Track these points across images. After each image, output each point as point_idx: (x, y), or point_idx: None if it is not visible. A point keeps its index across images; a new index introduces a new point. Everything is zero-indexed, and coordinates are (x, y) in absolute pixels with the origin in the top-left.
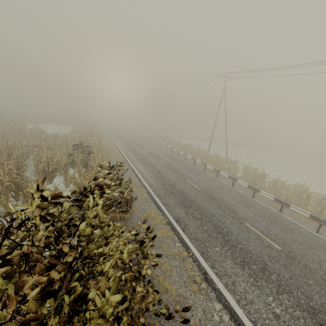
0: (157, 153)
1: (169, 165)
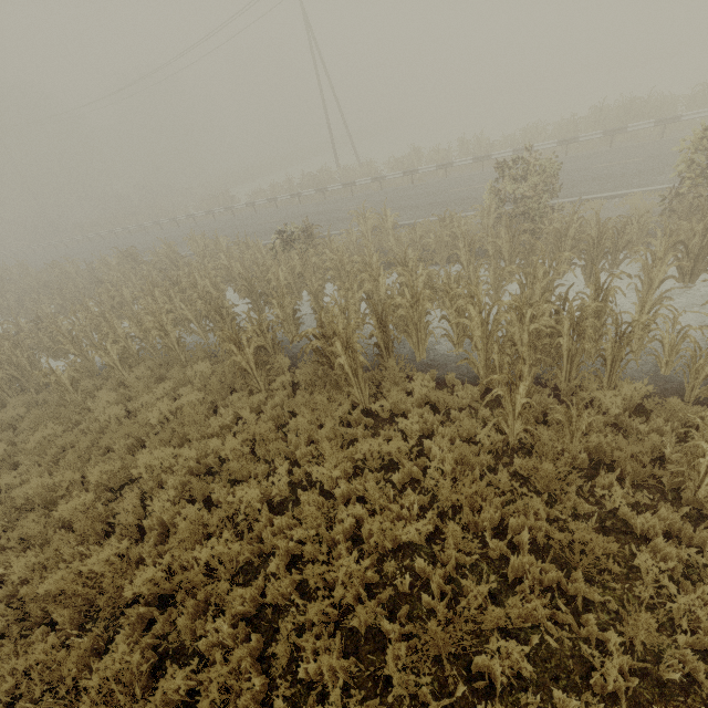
0: (298, 212)
1: (377, 202)
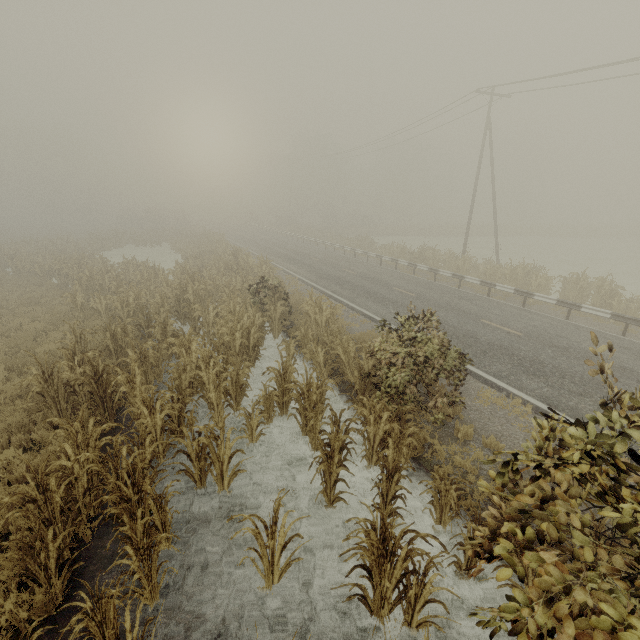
0: (374, 274)
1: (422, 296)
